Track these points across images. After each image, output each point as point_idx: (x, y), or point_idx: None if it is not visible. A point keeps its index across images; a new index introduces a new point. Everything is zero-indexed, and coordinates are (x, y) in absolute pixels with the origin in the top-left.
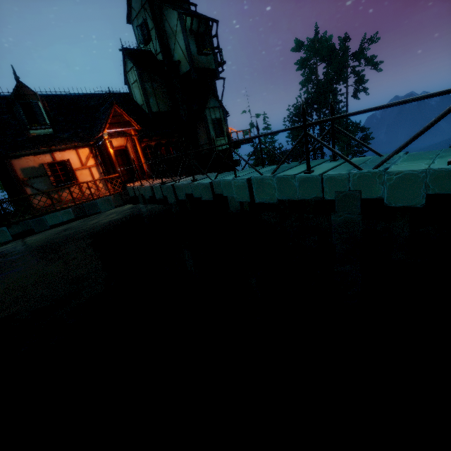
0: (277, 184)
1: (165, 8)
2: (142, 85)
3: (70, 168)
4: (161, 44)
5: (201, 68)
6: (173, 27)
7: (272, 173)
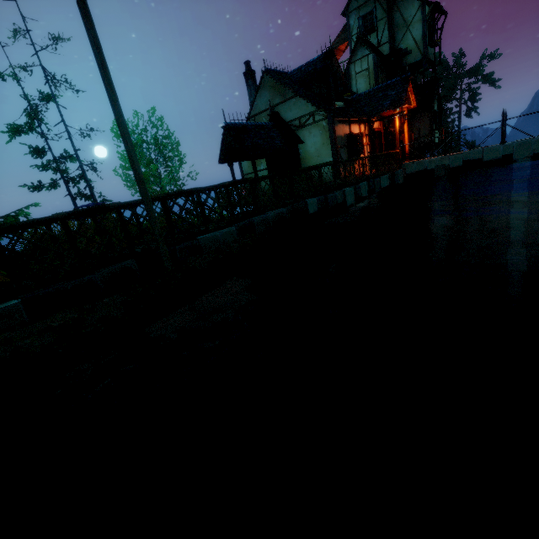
0: None
1: None
2: (377, 73)
3: (360, 142)
4: (391, 34)
5: (429, 59)
6: (406, 17)
7: None
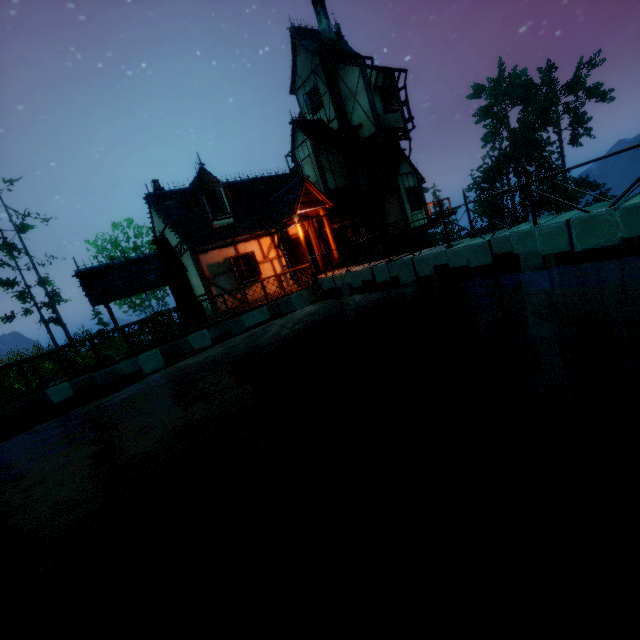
0: (624, 217)
1: (342, 68)
2: (318, 159)
3: (254, 262)
4: (337, 108)
5: (389, 128)
6: (351, 86)
7: (609, 205)
